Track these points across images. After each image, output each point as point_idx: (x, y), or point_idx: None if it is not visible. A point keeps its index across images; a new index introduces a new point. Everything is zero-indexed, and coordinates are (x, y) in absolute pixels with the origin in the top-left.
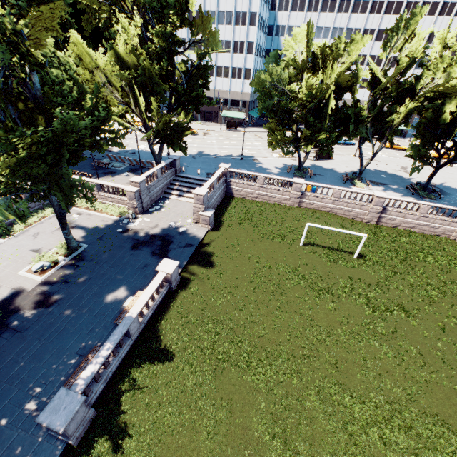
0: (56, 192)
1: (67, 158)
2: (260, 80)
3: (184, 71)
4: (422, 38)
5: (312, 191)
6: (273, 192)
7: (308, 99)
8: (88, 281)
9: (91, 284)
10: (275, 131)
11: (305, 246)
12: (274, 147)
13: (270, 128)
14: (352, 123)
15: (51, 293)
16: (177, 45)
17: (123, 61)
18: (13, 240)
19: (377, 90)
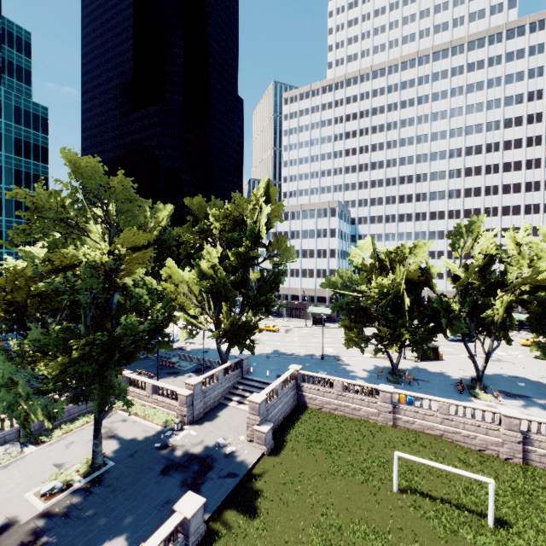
0: (95, 393)
1: (118, 359)
2: (329, 281)
3: (259, 277)
4: (489, 239)
5: (409, 402)
6: (356, 402)
7: (381, 297)
8: (91, 518)
9: (92, 523)
10: (350, 329)
11: (401, 493)
12: (350, 346)
13: (345, 325)
14: (443, 319)
15: (42, 531)
16: (251, 260)
17: (204, 274)
18: (44, 449)
19: (458, 285)
